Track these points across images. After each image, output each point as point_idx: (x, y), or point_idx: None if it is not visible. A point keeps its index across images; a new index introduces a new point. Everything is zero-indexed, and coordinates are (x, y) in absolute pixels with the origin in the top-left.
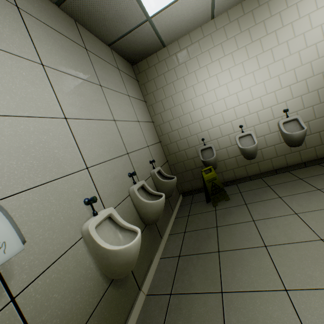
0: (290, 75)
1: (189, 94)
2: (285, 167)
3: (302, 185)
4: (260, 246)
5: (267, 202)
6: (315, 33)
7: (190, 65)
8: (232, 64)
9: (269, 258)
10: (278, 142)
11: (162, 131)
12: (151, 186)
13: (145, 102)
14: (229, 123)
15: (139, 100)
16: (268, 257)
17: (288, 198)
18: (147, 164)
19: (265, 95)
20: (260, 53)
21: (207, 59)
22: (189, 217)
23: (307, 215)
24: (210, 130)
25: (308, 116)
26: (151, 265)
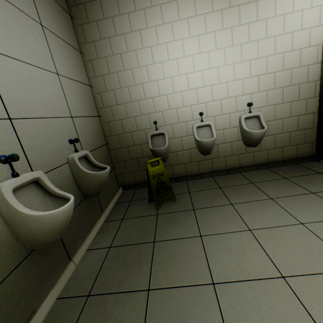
0: (261, 63)
1: (144, 57)
2: (238, 168)
3: (254, 191)
4: (206, 283)
5: (217, 209)
6: (295, 19)
7: (150, 14)
8: (203, 29)
9: (218, 309)
10: (236, 139)
11: (104, 102)
12: (64, 179)
13: (81, 53)
14: (188, 108)
15: (67, 45)
16: (216, 308)
17: (241, 206)
18: (63, 144)
19: (233, 81)
20: (236, 25)
21: (173, 14)
22: (122, 223)
23: (263, 234)
24: (165, 112)
25: (269, 115)
26: (29, 322)
